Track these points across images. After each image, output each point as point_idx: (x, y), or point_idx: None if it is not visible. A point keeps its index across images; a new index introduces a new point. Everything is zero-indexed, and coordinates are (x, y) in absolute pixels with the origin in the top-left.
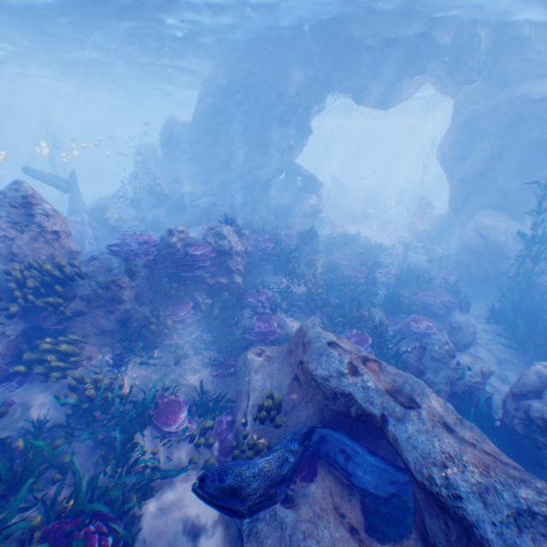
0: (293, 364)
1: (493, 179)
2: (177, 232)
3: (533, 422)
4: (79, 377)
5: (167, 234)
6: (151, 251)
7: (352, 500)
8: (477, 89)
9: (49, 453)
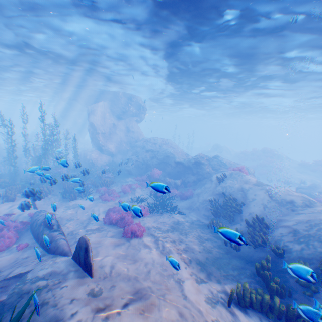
0: None
1: None
2: None
3: None
4: None
5: None
6: None
7: None
8: None
9: None
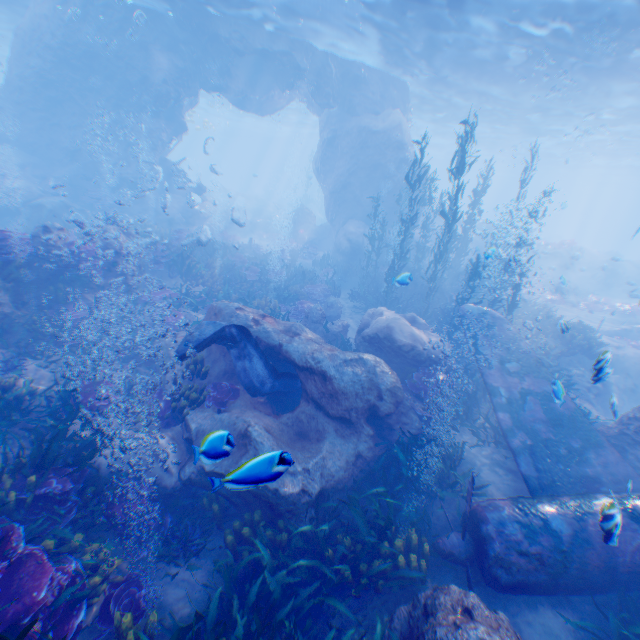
0: None
1: (354, 193)
2: (55, 228)
3: (365, 340)
4: None
5: (42, 231)
6: (27, 249)
7: (267, 407)
8: (336, 112)
9: None
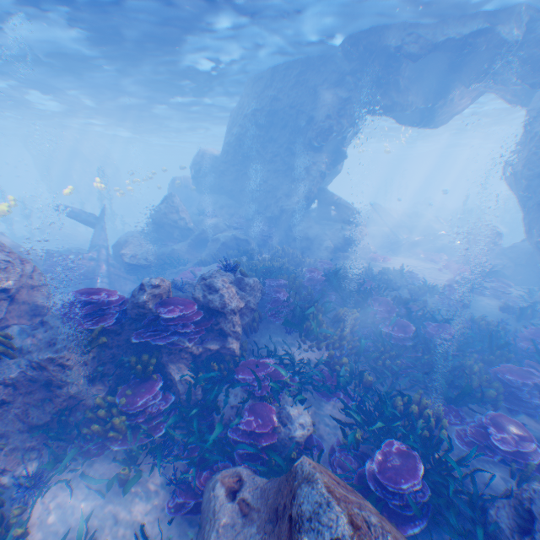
0: None
1: None
2: (150, 286)
3: None
4: None
5: (138, 289)
6: (111, 313)
7: None
8: None
9: None
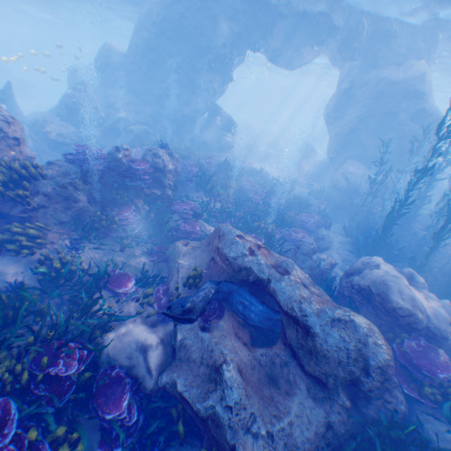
0: (212, 251)
1: (358, 137)
2: (123, 149)
3: (353, 287)
4: (46, 255)
5: (115, 150)
6: (102, 163)
7: (245, 331)
8: (357, 66)
9: (34, 300)
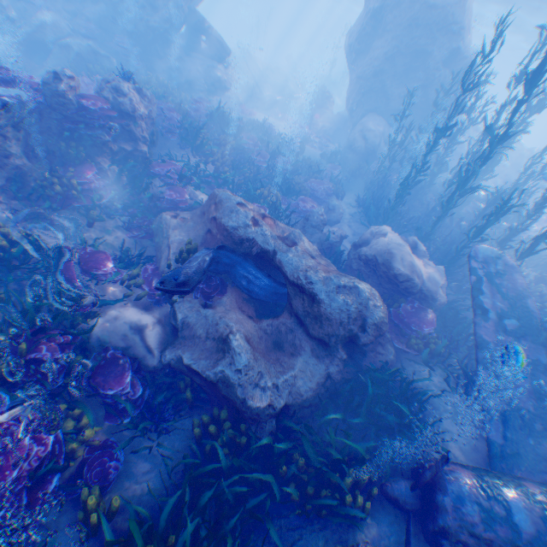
0: (208, 223)
1: (383, 84)
2: (65, 77)
3: (360, 258)
4: None
5: (52, 78)
6: (36, 97)
7: (250, 307)
8: None
9: None
